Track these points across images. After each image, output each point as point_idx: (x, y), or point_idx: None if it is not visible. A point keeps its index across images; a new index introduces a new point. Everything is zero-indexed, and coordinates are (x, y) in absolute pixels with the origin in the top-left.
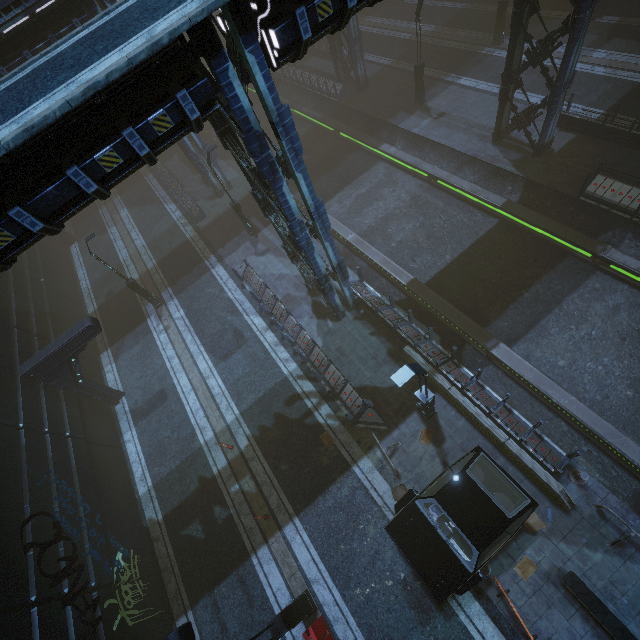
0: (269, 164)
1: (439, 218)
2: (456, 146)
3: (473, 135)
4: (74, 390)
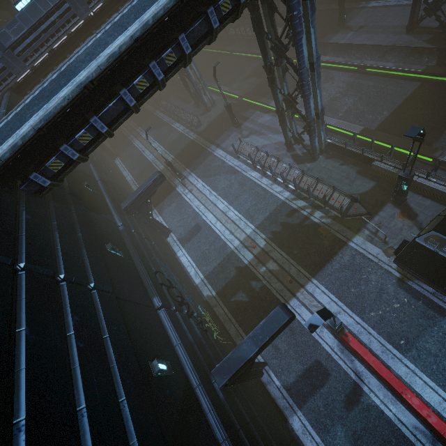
0: (298, 19)
1: (372, 91)
2: (377, 43)
3: (389, 33)
4: (147, 223)
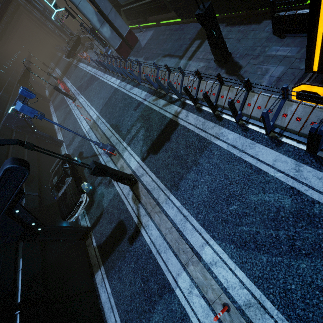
0: None
1: None
2: None
3: None
4: (33, 82)
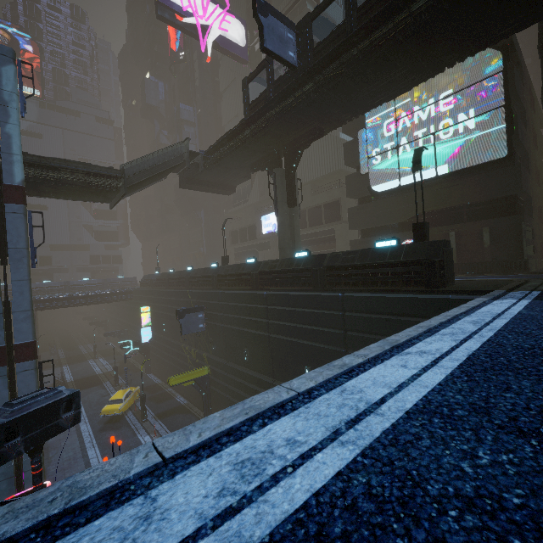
0: None
1: None
2: None
3: None
4: None
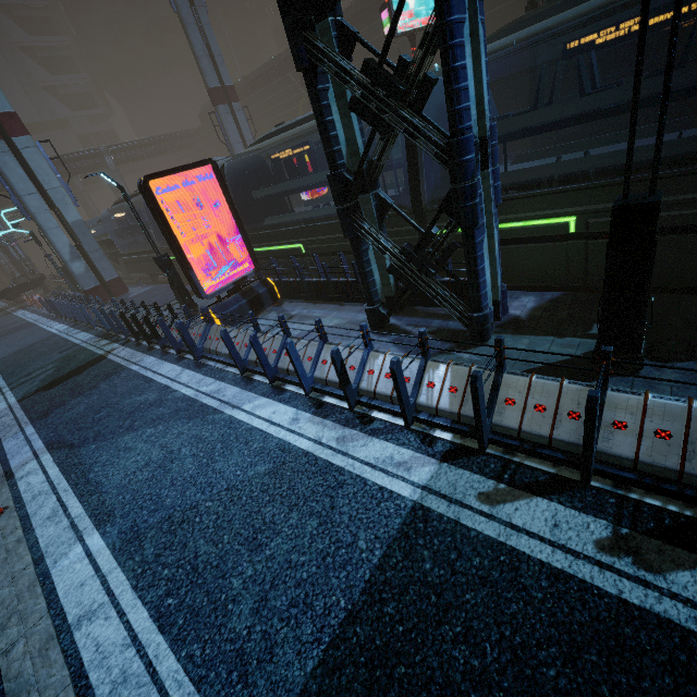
0: None
1: None
2: None
3: None
4: None
